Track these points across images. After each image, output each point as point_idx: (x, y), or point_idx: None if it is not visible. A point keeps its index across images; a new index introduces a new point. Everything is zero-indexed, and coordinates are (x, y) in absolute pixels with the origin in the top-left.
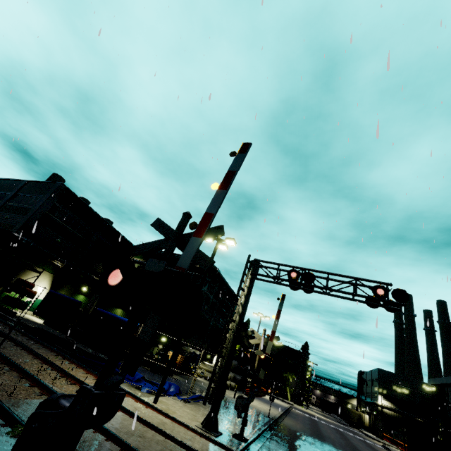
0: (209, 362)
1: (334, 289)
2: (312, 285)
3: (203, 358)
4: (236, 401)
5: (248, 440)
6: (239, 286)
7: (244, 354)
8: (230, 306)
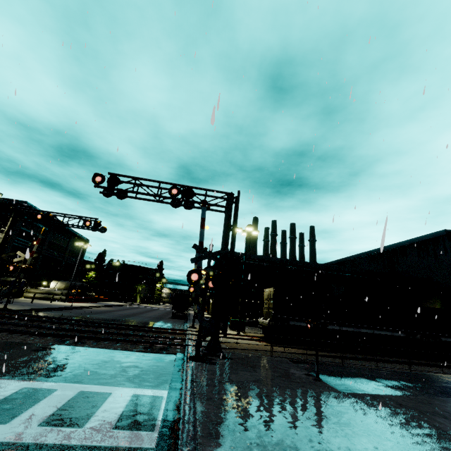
0: (47, 288)
1: (66, 224)
2: (53, 222)
3: (37, 285)
4: (1, 292)
5: (11, 309)
6: (0, 226)
7: (6, 267)
8: (68, 240)
